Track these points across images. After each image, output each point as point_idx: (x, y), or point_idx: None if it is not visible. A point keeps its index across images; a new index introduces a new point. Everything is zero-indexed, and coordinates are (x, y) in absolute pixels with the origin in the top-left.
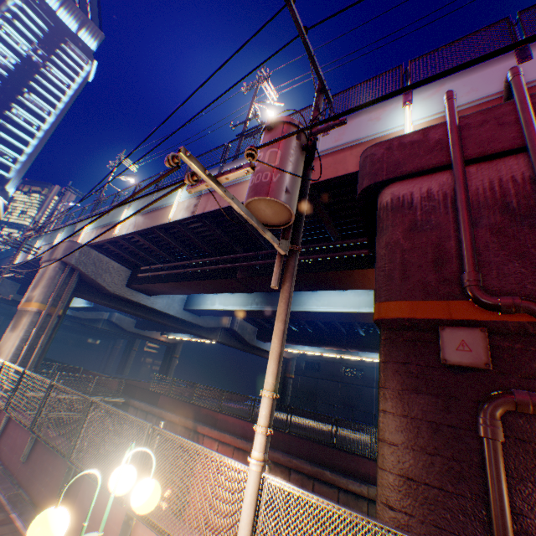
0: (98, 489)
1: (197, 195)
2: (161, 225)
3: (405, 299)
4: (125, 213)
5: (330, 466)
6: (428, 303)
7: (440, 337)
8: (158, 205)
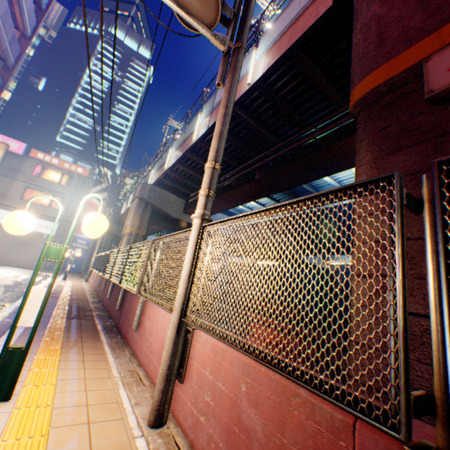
0: (60, 214)
1: (210, 113)
2: (189, 148)
3: (381, 65)
4: (169, 152)
5: None
6: (411, 51)
7: (423, 72)
8: (187, 135)
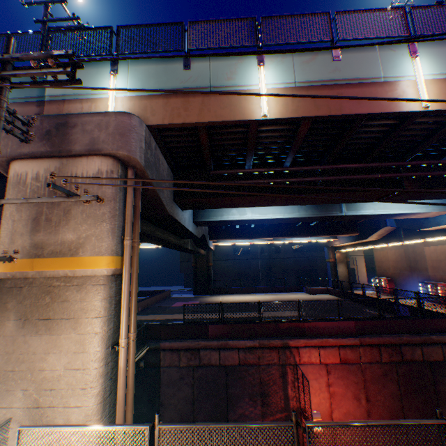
0: None
1: None
2: (394, 113)
3: None
4: (262, 75)
5: (426, 332)
6: None
7: None
8: (364, 76)
